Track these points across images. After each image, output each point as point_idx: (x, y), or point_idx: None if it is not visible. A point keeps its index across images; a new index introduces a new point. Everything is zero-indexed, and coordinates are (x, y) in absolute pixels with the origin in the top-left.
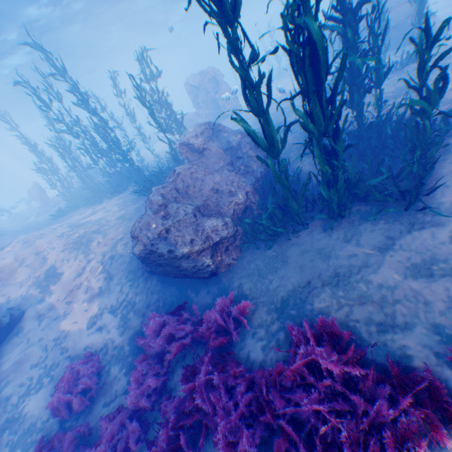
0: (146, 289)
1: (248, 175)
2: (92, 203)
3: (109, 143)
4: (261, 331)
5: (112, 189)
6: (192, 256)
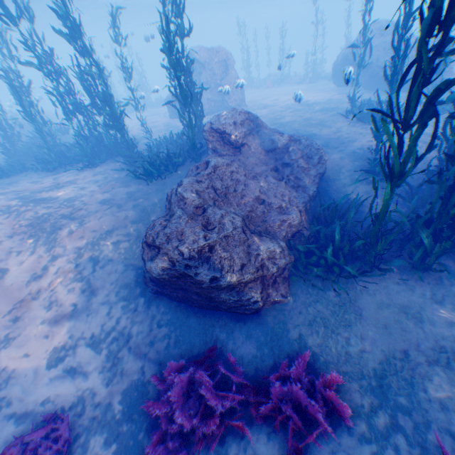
0: (148, 317)
1: (300, 190)
2: (50, 169)
3: (94, 98)
4: (361, 425)
5: (86, 159)
6: (238, 289)
